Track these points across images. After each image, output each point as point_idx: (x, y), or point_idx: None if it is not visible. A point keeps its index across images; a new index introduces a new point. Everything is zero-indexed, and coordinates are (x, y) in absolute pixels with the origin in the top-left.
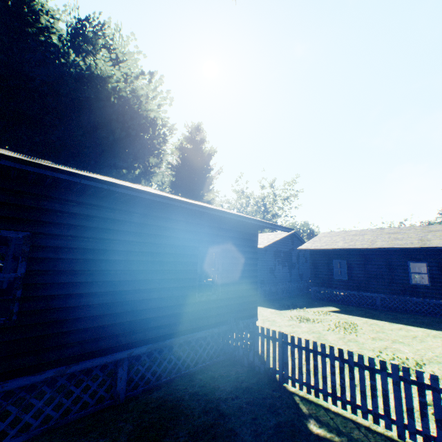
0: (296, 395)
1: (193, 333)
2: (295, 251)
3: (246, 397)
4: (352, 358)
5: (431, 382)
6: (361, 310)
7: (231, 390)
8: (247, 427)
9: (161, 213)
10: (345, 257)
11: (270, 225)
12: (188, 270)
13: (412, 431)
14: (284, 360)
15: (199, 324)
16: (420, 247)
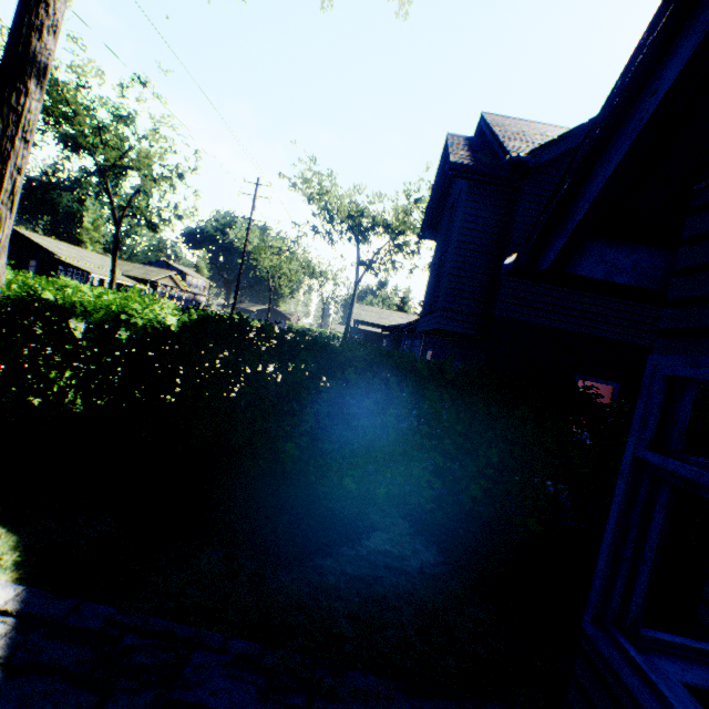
0: None
1: None
2: None
3: None
4: None
5: None
6: None
7: None
8: None
9: None
10: None
11: None
12: None
13: None
14: None
15: None
16: None
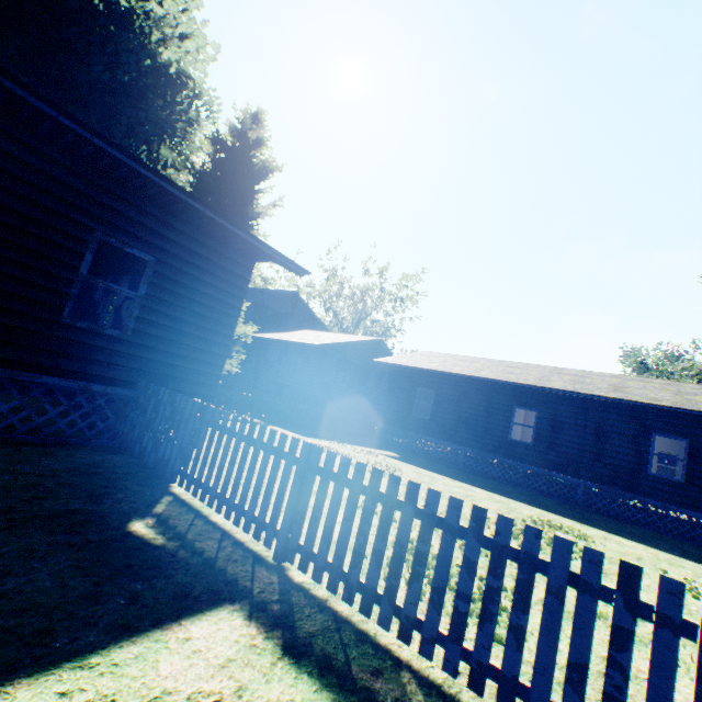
0: (174, 496)
1: (36, 374)
2: (377, 371)
3: (73, 480)
4: (263, 437)
5: (340, 470)
6: (431, 463)
7: (56, 469)
8: (3, 502)
9: (6, 125)
10: (436, 386)
11: (255, 241)
12: (54, 259)
13: (293, 548)
14: (183, 444)
15: (59, 364)
16: (533, 386)
